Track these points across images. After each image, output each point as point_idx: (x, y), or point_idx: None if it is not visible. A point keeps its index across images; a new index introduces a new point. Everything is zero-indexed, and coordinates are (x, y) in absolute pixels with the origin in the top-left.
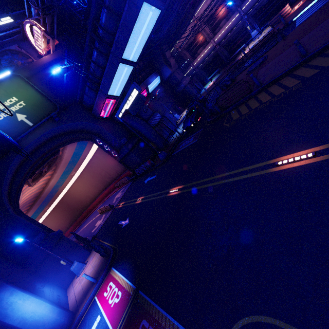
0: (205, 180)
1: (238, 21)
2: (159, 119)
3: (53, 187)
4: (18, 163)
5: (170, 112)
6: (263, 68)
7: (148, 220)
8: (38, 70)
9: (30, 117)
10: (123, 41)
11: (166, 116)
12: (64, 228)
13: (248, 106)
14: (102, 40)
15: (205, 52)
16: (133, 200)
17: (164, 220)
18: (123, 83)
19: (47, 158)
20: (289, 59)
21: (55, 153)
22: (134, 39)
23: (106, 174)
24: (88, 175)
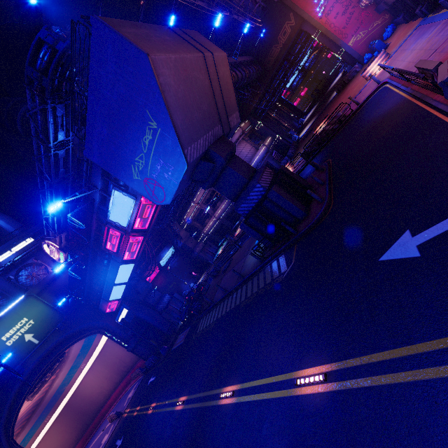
0: (163, 403)
1: (229, 204)
2: (168, 300)
3: (58, 387)
4: (20, 385)
5: (185, 282)
6: (224, 278)
7: (129, 443)
8: (50, 281)
9: (37, 334)
10: (113, 277)
11: (175, 297)
12: (69, 447)
13: (205, 321)
14: (99, 275)
15: (211, 224)
16: (134, 409)
17: (135, 444)
18: (121, 292)
19: (50, 365)
20: (226, 285)
21: (60, 357)
22: (121, 275)
23: (121, 362)
24: (101, 365)
